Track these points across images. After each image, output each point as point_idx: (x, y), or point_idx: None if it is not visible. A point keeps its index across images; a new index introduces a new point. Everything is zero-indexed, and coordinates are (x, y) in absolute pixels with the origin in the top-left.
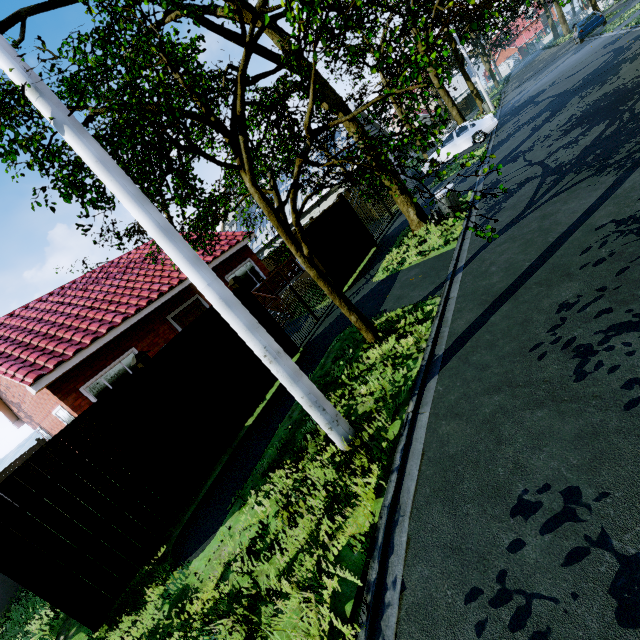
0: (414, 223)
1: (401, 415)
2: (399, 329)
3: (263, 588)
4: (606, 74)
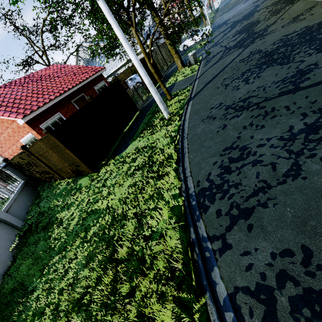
0: (180, 67)
1: (183, 109)
2: (179, 95)
3: (151, 143)
4: (250, 15)
